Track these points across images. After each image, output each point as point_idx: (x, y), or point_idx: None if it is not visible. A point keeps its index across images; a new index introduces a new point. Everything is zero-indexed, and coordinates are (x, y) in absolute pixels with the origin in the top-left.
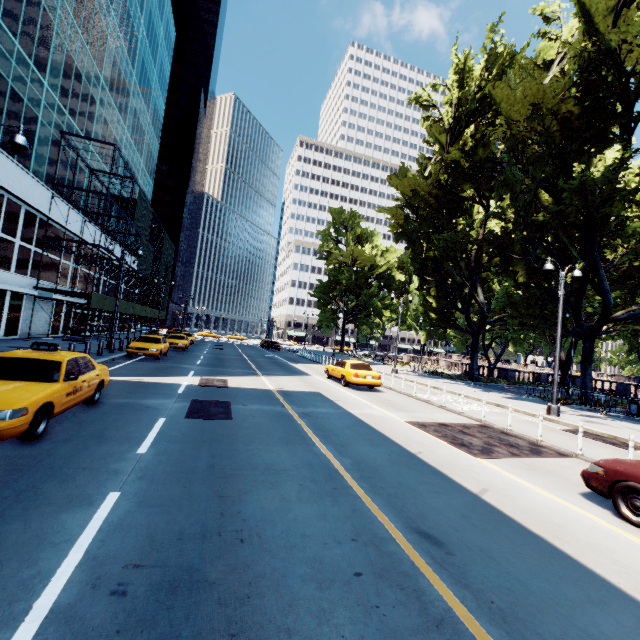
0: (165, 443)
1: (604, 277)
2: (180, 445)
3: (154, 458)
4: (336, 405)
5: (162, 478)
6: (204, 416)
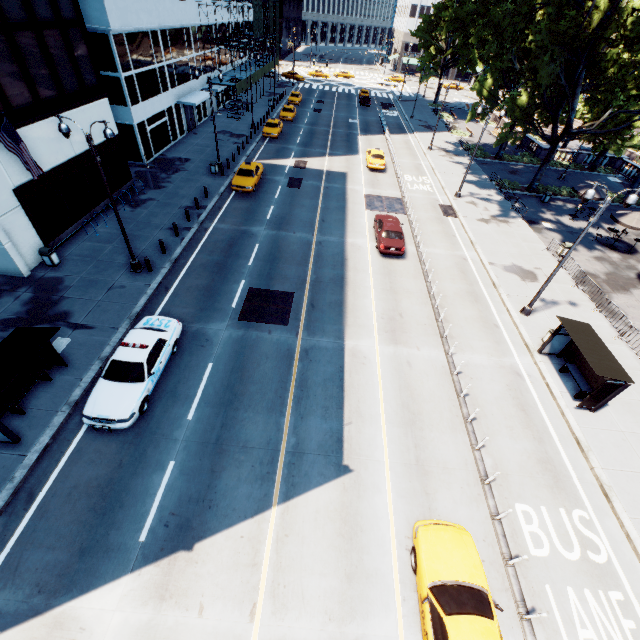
0: (281, 196)
1: (577, 96)
2: (284, 197)
3: (279, 200)
4: (345, 183)
5: (280, 204)
6: (292, 187)
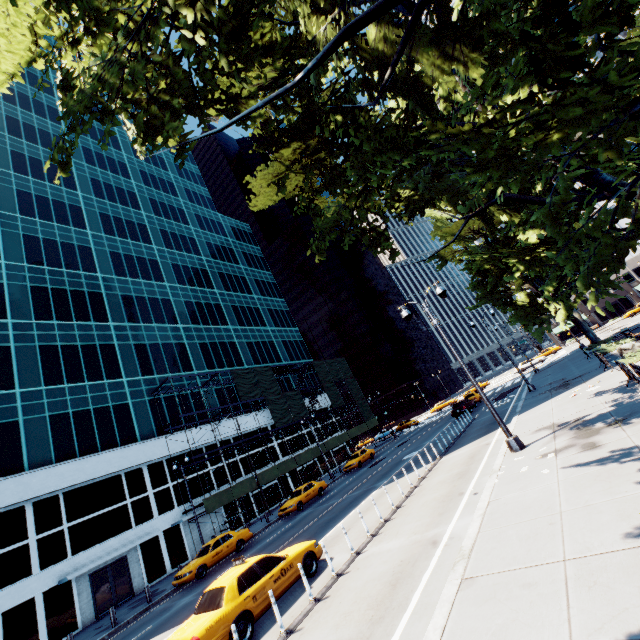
0: None
1: None
2: None
3: None
4: None
5: None
6: None
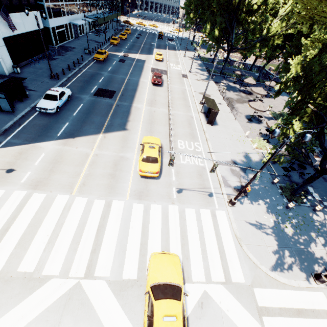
0: (115, 64)
1: (233, 33)
2: (117, 65)
3: (114, 65)
4: (144, 63)
5: (115, 67)
6: (121, 62)
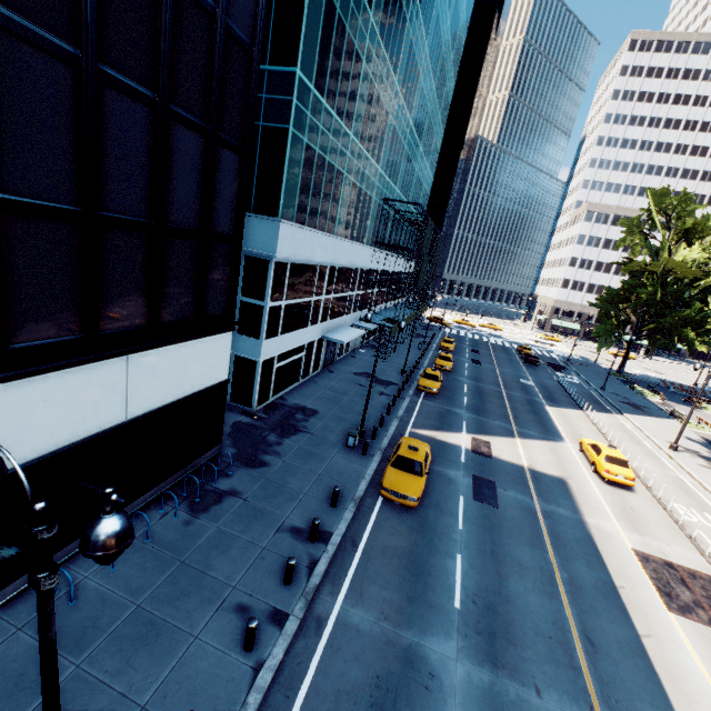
0: (468, 523)
1: None
2: (475, 527)
3: (466, 535)
4: (575, 506)
5: (473, 552)
6: (482, 499)
